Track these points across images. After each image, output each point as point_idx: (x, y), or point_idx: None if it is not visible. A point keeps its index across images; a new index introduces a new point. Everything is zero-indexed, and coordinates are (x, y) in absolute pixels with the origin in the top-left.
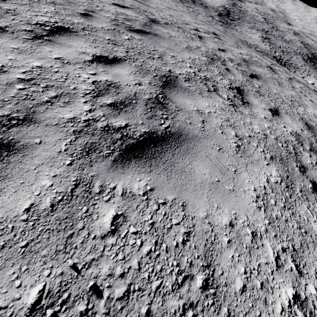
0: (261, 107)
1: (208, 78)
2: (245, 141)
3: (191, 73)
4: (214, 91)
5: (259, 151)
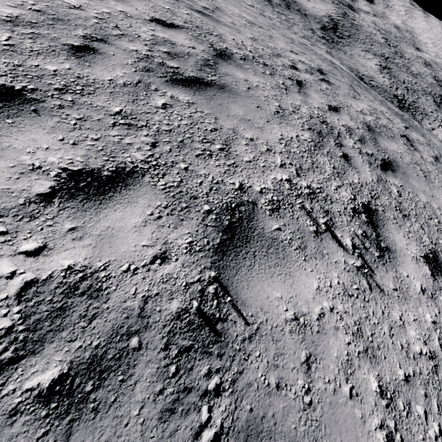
0: (412, 256)
1: (314, 191)
2: (401, 406)
3: (283, 182)
4: (327, 232)
5: (433, 439)
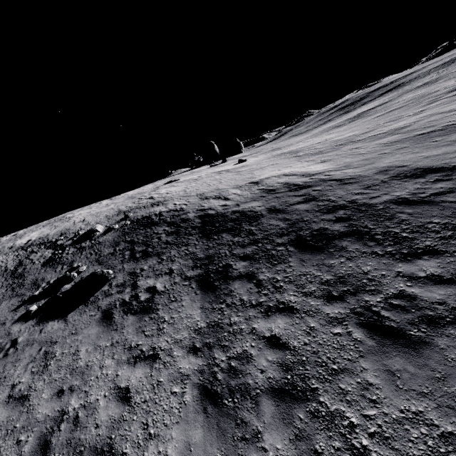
0: None
1: None
2: None
3: None
4: None
5: None
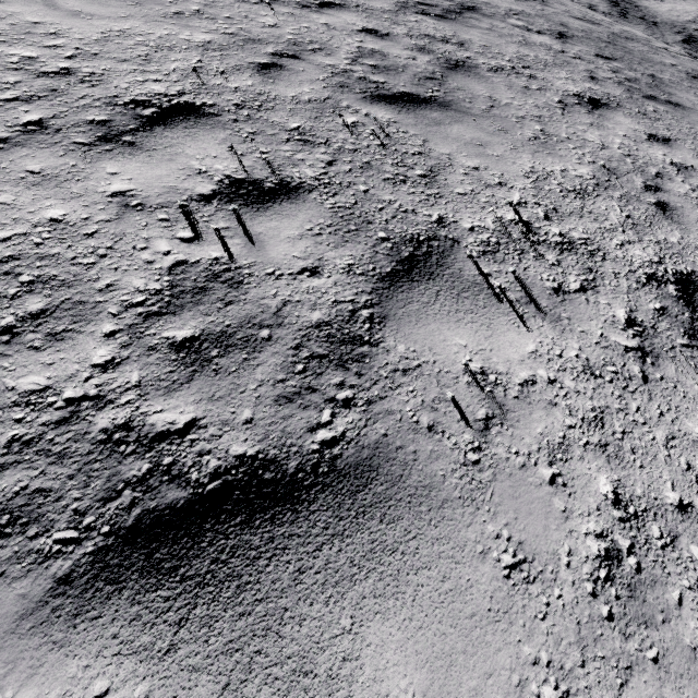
0: None
1: (692, 88)
2: None
3: (673, 80)
4: None
5: None
